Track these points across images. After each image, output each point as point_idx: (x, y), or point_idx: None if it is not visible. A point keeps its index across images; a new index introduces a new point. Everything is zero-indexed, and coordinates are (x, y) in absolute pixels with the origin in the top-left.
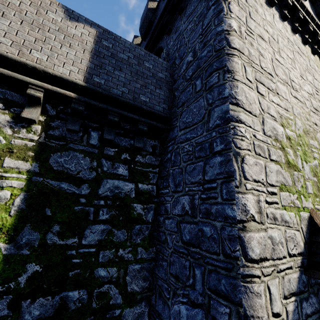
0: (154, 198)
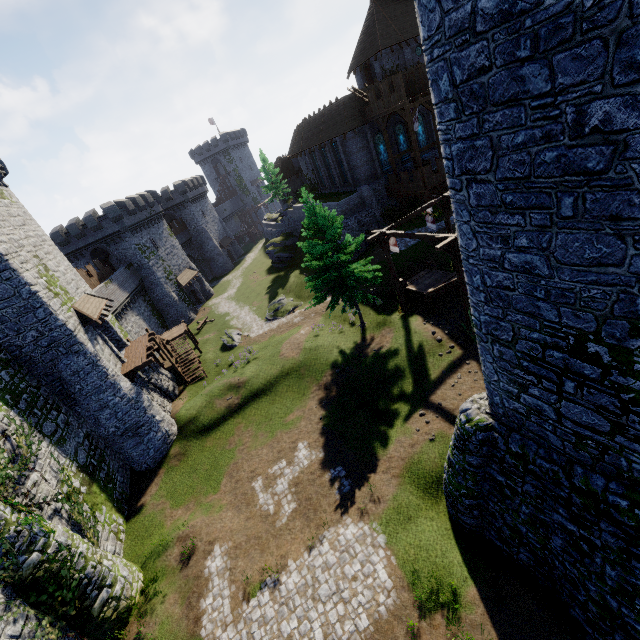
0: (1, 347)
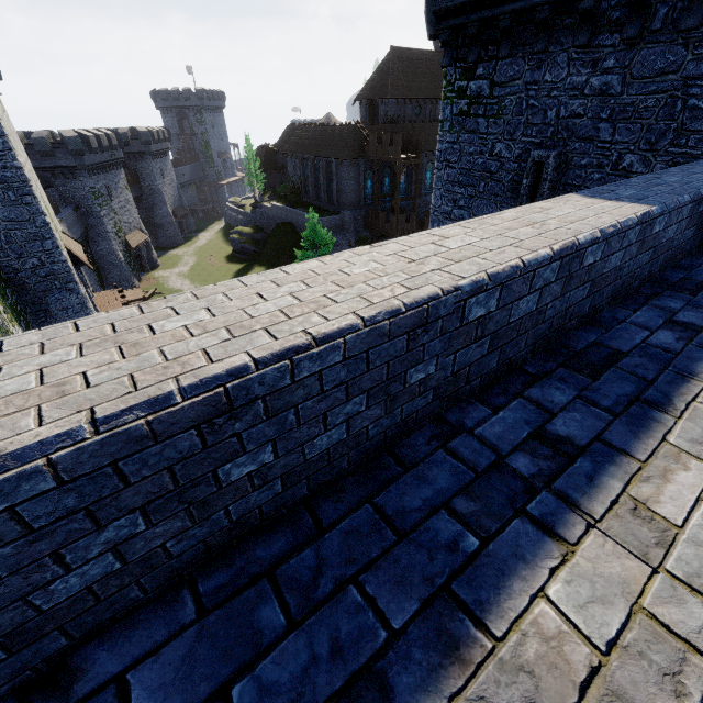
0: None
